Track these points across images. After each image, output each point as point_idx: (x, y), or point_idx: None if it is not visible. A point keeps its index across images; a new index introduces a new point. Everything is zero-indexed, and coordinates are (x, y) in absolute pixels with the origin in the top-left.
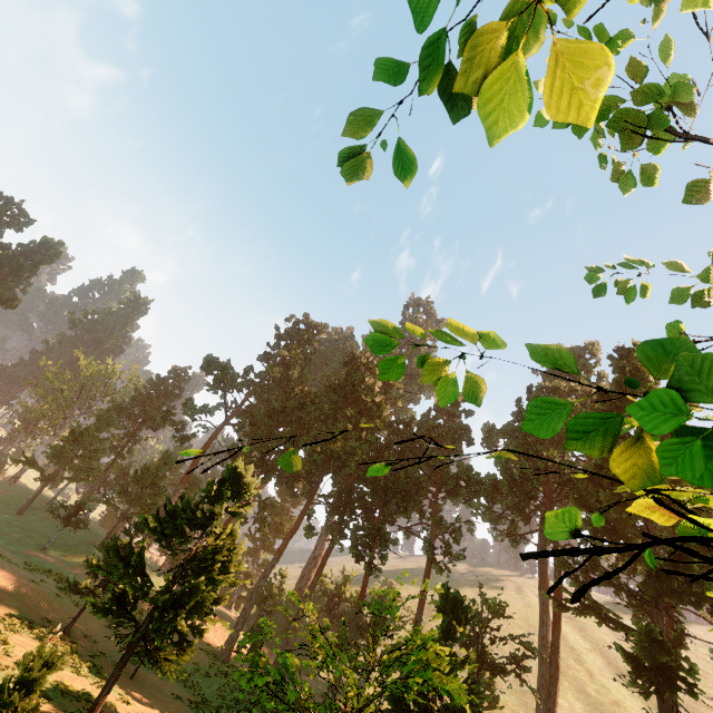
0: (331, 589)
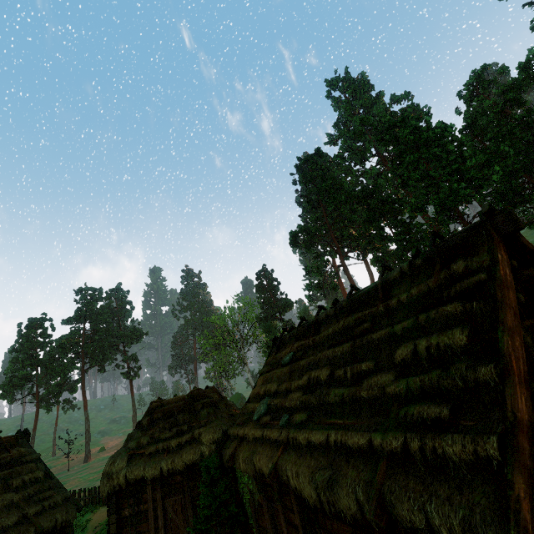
0: None
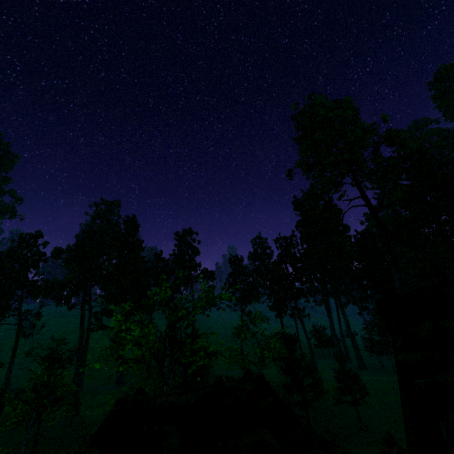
0: None
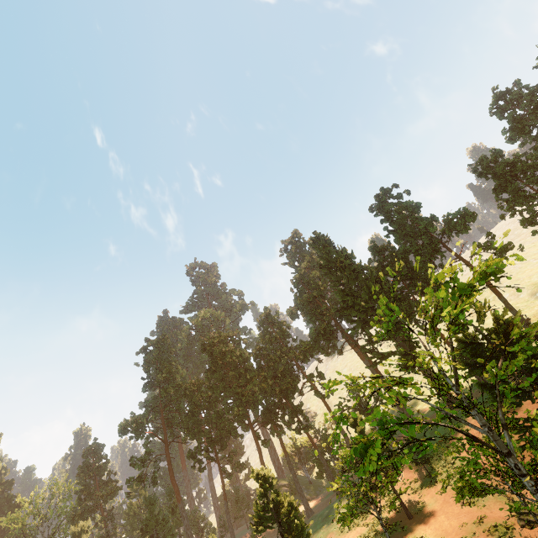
0: (291, 450)
